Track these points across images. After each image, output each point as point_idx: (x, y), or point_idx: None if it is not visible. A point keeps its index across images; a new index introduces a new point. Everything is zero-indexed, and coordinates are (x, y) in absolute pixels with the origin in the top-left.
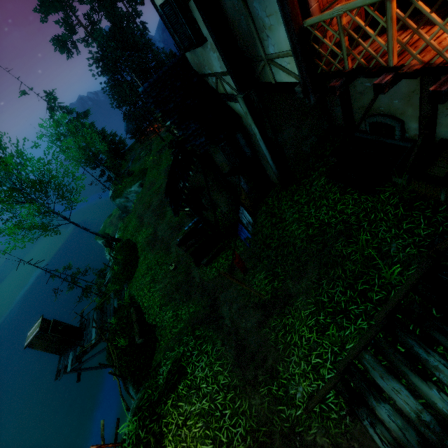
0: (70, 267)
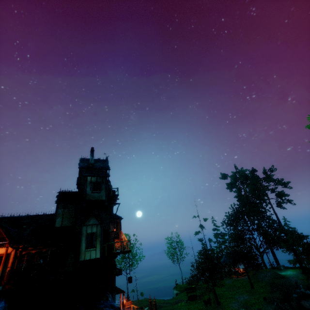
0: (142, 295)
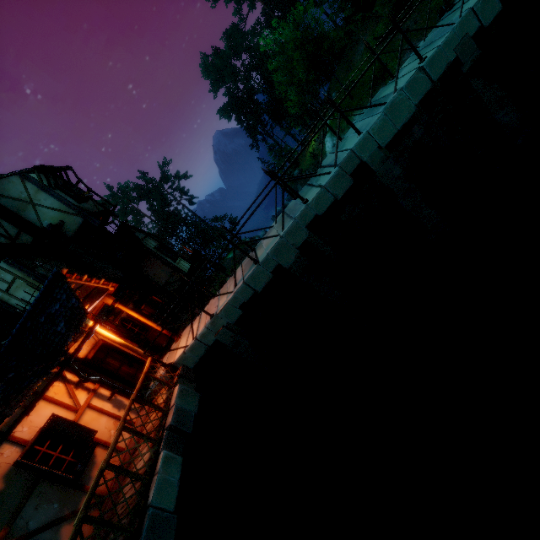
0: None
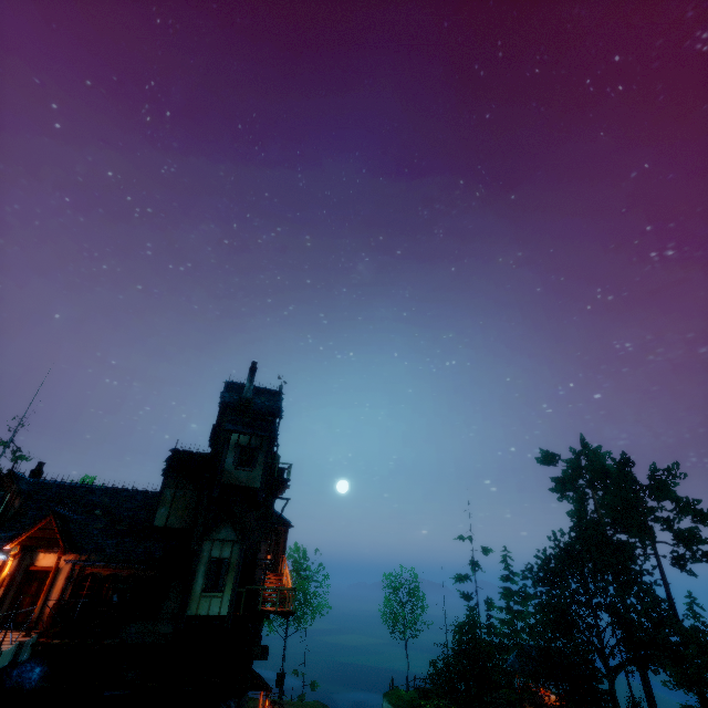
0: (313, 687)
